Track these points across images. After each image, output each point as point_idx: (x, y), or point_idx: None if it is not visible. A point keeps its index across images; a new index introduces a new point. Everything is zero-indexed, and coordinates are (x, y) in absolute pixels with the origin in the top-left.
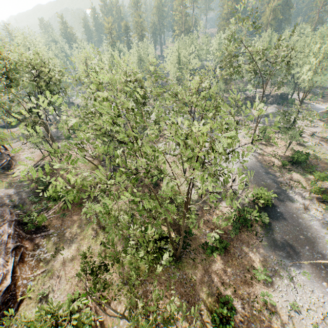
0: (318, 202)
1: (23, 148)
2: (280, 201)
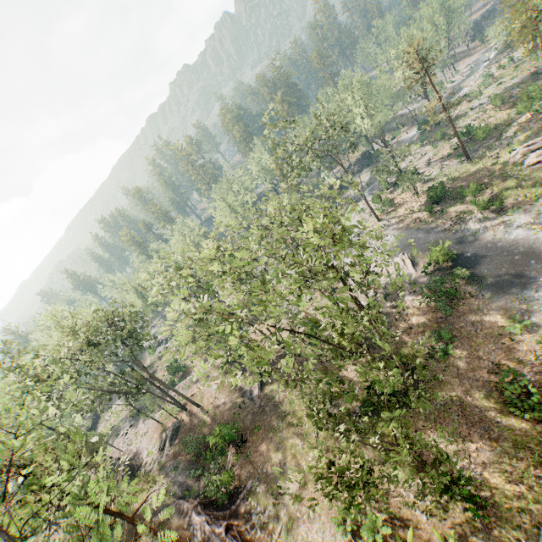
0: (498, 214)
1: (129, 439)
2: (461, 245)
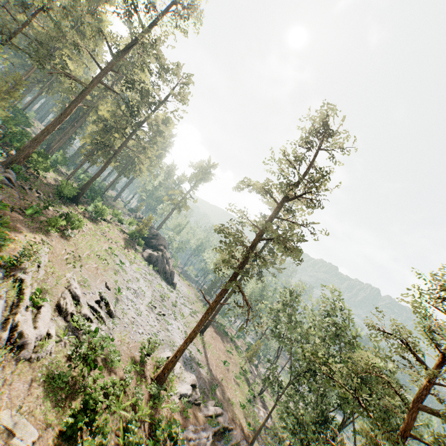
0: None
1: None
2: None
